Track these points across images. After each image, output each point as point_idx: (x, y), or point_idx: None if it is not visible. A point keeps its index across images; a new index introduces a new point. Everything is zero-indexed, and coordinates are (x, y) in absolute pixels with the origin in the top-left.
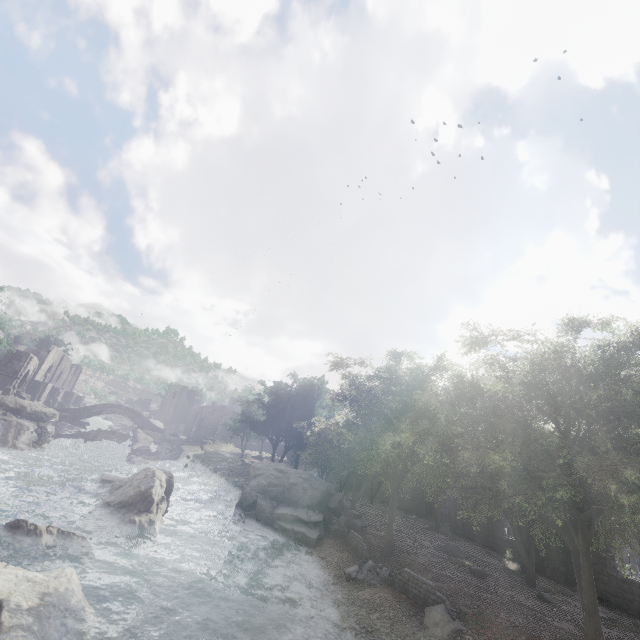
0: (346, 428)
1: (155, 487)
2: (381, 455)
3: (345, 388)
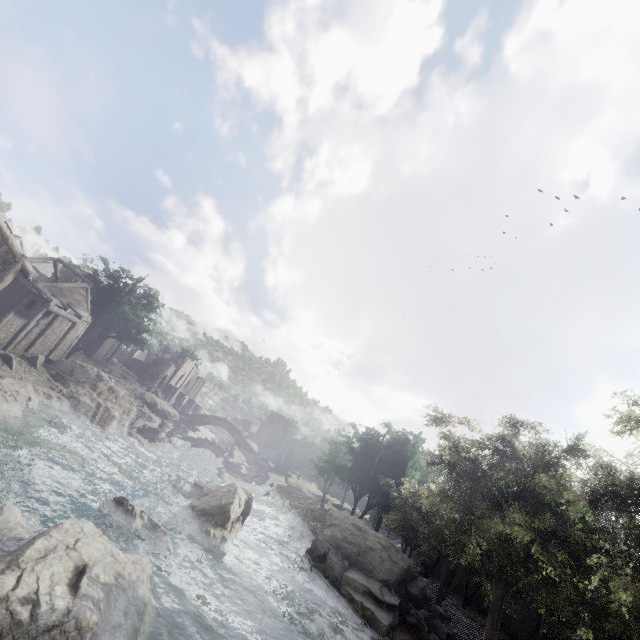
0: (440, 499)
1: (234, 504)
2: (482, 545)
3: (443, 449)
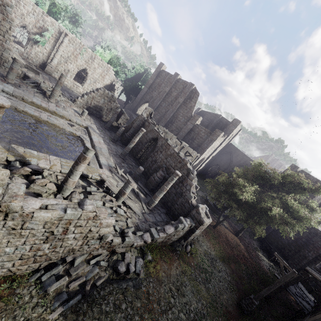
0: None
1: None
2: None
3: None
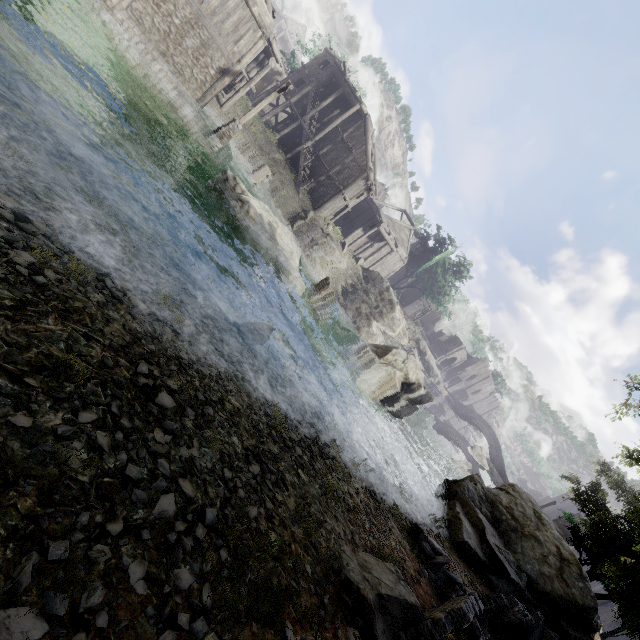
0: None
1: (397, 351)
2: None
3: None
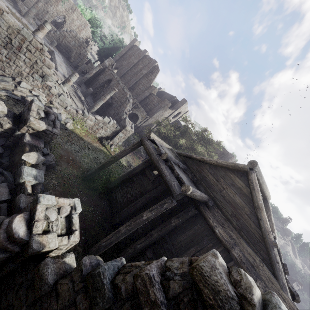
0: None
1: None
2: None
3: None
